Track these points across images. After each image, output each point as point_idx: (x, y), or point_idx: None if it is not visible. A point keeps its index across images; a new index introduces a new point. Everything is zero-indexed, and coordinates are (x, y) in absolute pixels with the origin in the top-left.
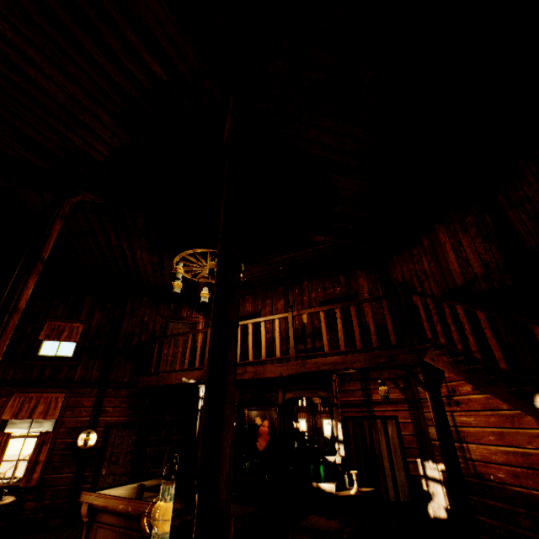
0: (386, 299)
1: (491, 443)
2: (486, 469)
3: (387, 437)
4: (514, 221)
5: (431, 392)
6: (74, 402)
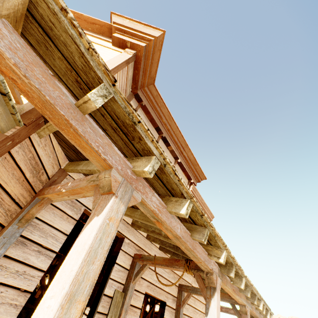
0: None
1: None
2: None
3: None
4: None
5: None
6: None
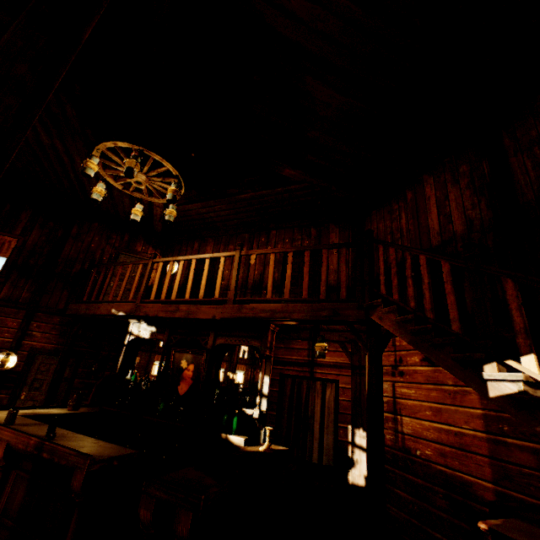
0: (346, 247)
1: (426, 418)
2: (414, 444)
3: (324, 400)
4: (515, 168)
5: (371, 354)
6: None
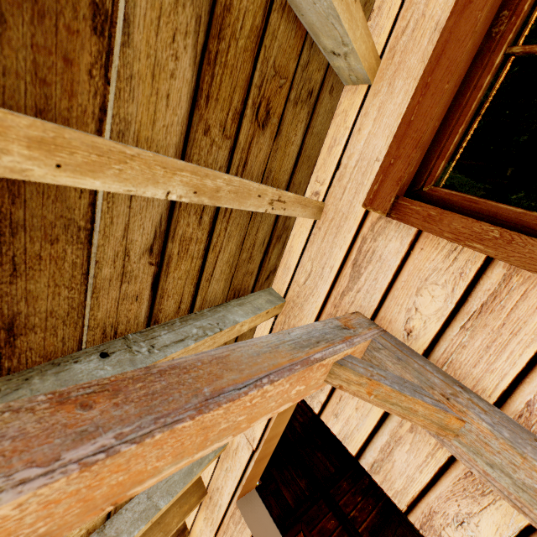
0: None
1: None
2: None
3: None
4: None
5: None
6: (319, 535)
